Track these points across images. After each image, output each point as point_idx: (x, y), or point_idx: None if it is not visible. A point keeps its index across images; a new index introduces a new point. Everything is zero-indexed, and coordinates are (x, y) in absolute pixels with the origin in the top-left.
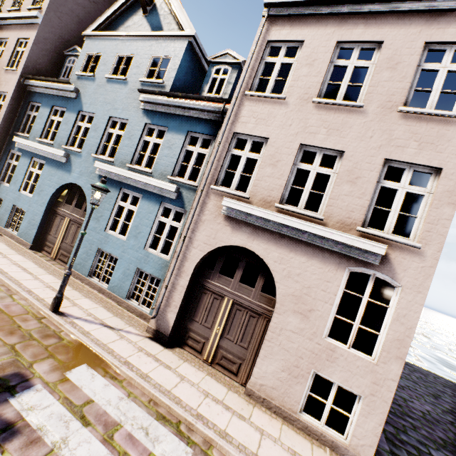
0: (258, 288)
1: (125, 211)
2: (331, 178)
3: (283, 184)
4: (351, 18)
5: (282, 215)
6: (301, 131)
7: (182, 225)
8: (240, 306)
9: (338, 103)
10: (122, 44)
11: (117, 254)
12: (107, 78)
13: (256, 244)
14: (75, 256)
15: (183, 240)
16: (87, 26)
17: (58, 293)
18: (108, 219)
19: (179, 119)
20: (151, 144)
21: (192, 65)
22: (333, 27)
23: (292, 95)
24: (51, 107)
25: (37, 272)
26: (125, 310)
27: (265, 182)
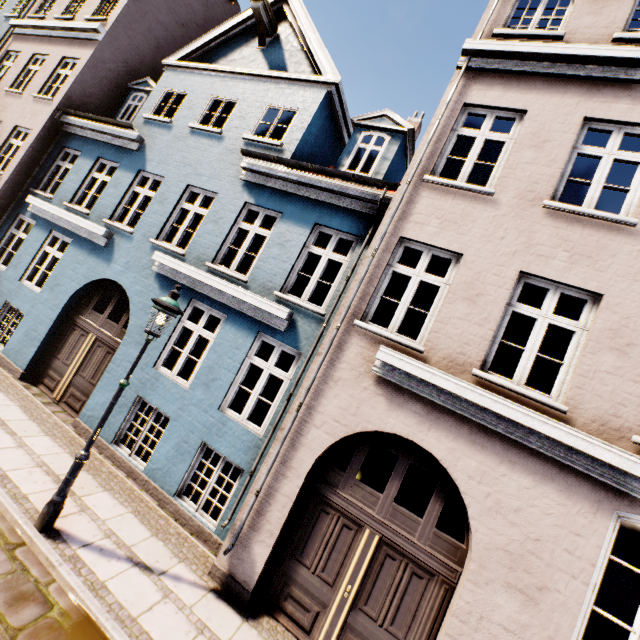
0: (431, 521)
1: (194, 338)
2: (577, 337)
3: (487, 336)
4: (608, 87)
5: (491, 394)
6: (522, 250)
7: (290, 377)
8: (393, 550)
9: (591, 214)
10: (221, 83)
11: (169, 410)
12: (192, 127)
13: (433, 438)
14: (102, 425)
15: (297, 410)
16: (168, 54)
17: (58, 495)
18: (163, 347)
19: (303, 203)
20: (250, 236)
21: (326, 126)
22: (576, 96)
23: (506, 190)
24: (96, 160)
25: (24, 430)
26: (170, 519)
27: (454, 327)
